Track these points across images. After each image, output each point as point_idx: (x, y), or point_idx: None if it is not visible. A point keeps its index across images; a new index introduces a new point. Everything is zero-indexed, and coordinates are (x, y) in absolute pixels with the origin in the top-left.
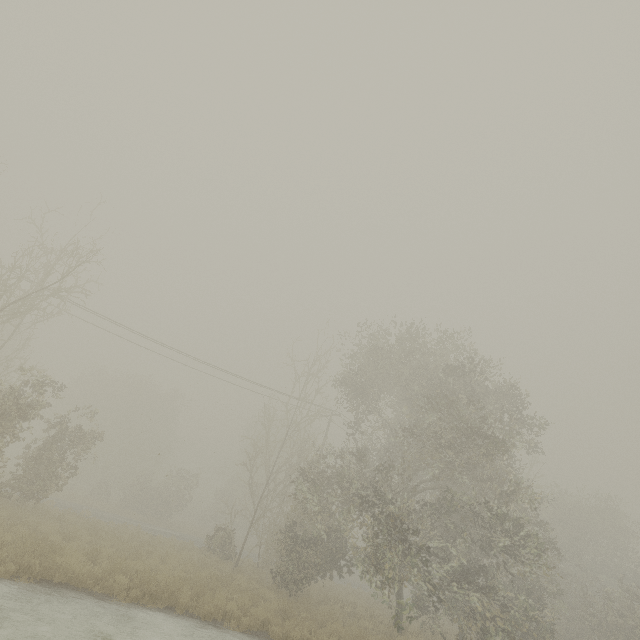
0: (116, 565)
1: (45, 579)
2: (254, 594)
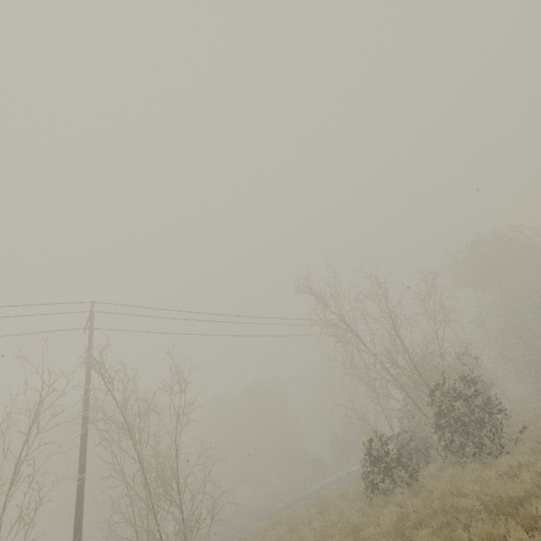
0: None
1: None
2: None
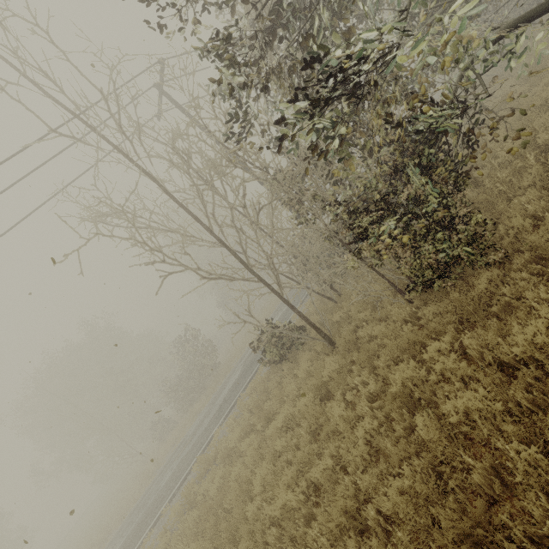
0: None
1: None
2: None
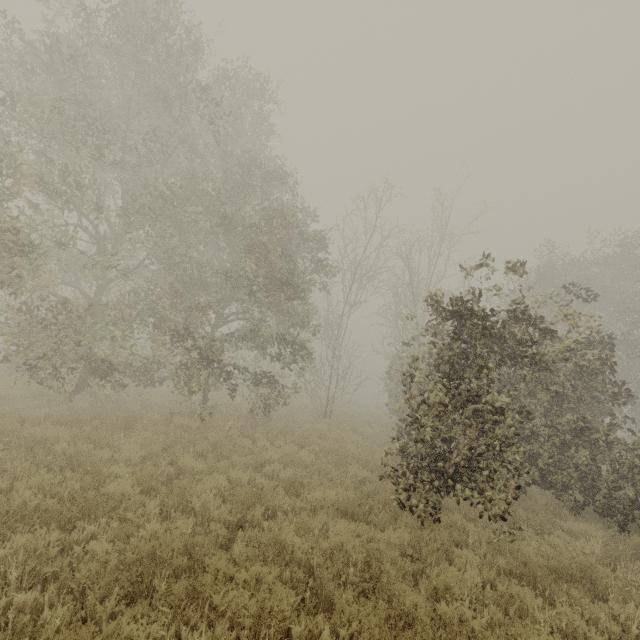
0: None
1: None
2: None
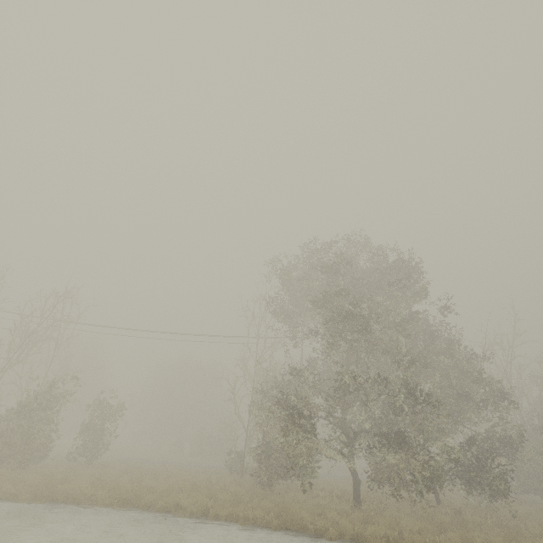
0: (102, 485)
1: (54, 501)
2: (212, 491)
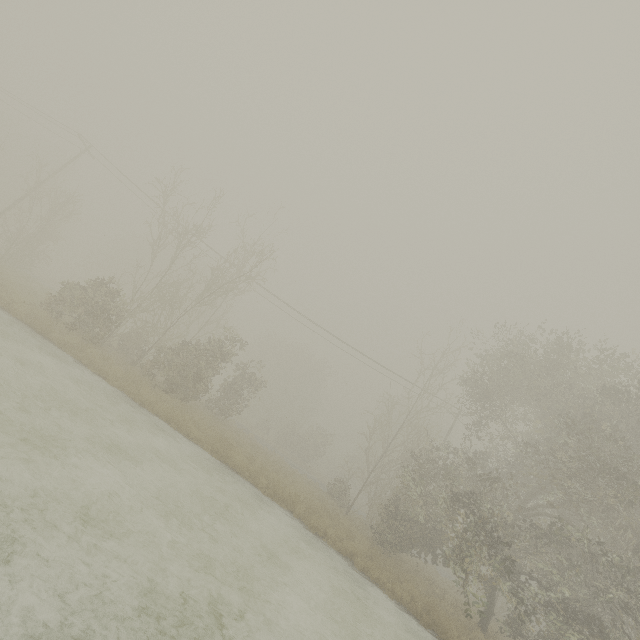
0: (262, 470)
1: (224, 462)
2: (350, 532)
